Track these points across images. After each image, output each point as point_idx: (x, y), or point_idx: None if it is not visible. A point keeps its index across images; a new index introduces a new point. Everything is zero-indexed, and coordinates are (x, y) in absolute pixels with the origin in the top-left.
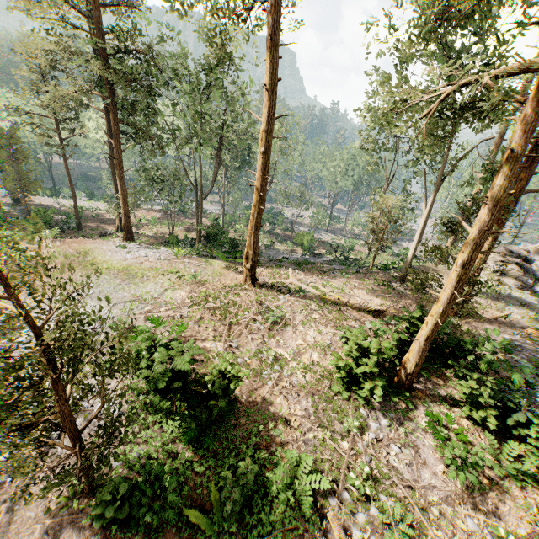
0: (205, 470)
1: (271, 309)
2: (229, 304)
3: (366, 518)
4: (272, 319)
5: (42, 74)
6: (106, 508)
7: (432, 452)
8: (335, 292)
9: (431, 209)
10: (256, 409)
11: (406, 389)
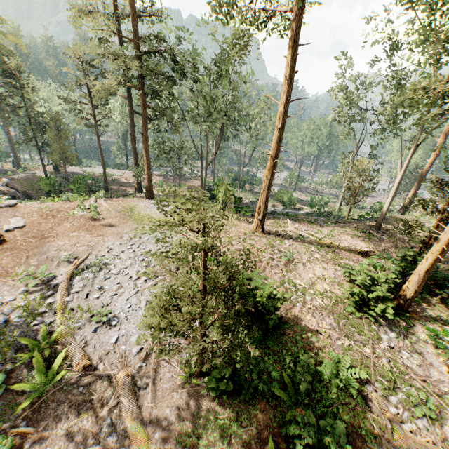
0: (272, 363)
1: (282, 251)
2: (249, 247)
3: (397, 400)
4: (286, 258)
5: (83, 71)
6: (218, 383)
7: (434, 357)
8: (326, 238)
9: (405, 169)
10: (294, 323)
11: (404, 311)
